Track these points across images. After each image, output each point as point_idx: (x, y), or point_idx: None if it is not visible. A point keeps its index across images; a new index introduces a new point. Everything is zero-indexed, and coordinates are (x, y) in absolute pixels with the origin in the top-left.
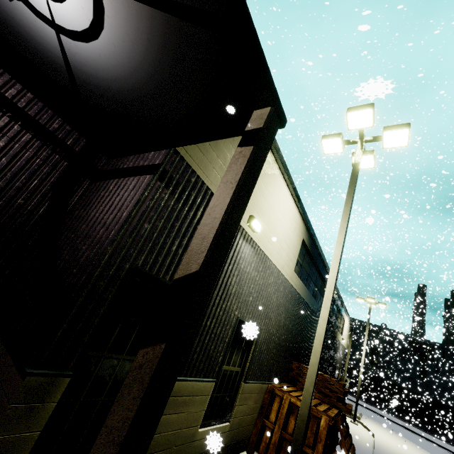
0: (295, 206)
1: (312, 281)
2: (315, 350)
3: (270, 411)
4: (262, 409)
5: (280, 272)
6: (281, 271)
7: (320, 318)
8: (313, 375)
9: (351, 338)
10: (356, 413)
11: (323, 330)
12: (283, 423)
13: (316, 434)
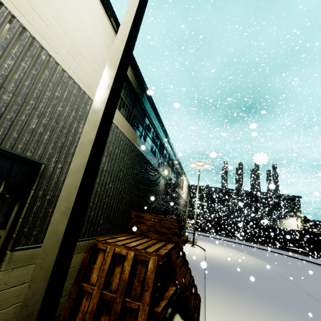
0: (102, 8)
1: (149, 136)
2: (82, 142)
3: (93, 271)
4: (80, 273)
5: (85, 94)
6: (87, 92)
7: (100, 84)
8: (72, 193)
9: (189, 193)
10: (194, 240)
11: (103, 101)
12: (106, 280)
13: (145, 280)
